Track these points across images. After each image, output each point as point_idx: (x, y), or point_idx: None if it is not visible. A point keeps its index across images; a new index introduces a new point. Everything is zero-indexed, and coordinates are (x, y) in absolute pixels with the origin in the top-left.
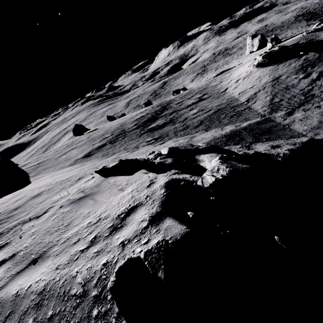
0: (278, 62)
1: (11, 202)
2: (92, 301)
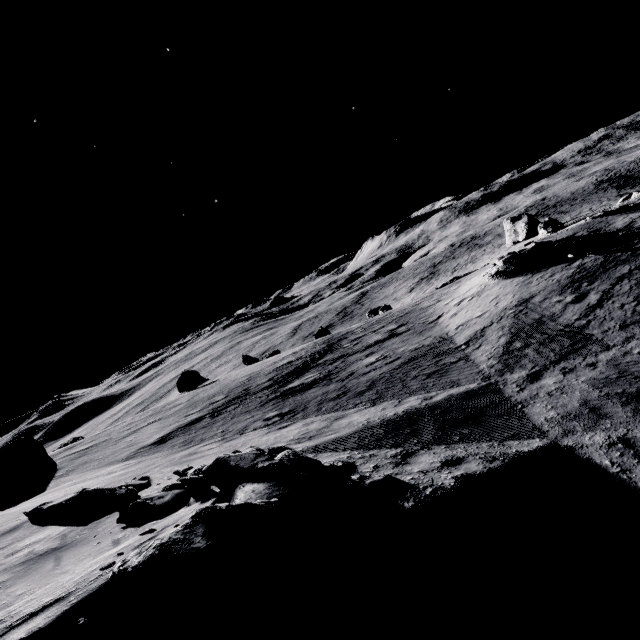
0: (533, 270)
1: None
2: None
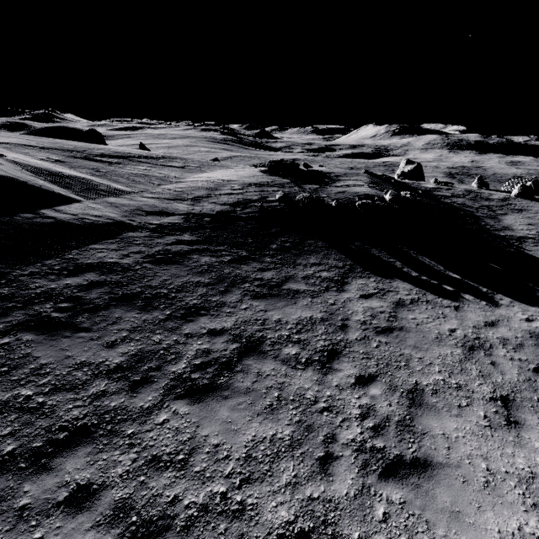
0: (272, 174)
1: None
2: None
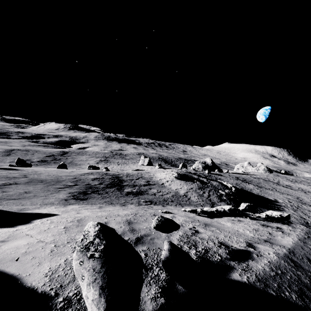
0: (184, 180)
1: None
2: None
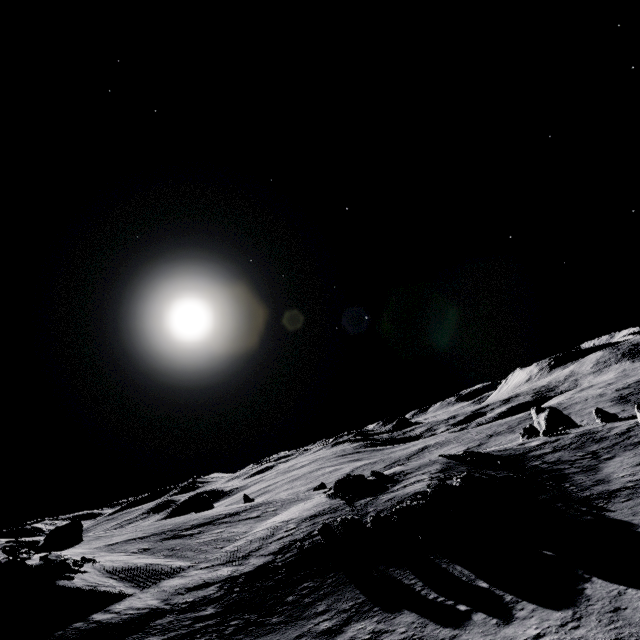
0: (337, 496)
1: None
2: None
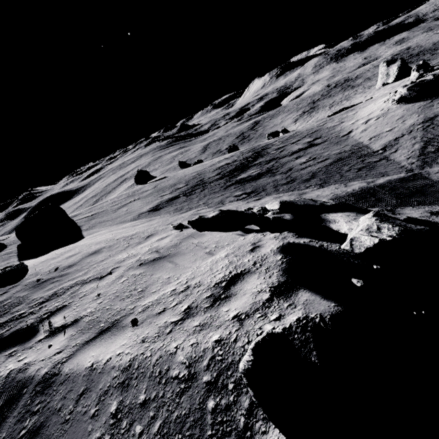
0: (432, 97)
1: (63, 257)
2: (204, 389)
